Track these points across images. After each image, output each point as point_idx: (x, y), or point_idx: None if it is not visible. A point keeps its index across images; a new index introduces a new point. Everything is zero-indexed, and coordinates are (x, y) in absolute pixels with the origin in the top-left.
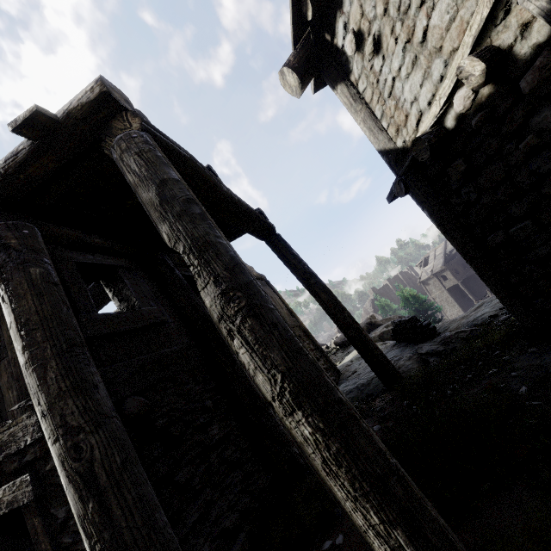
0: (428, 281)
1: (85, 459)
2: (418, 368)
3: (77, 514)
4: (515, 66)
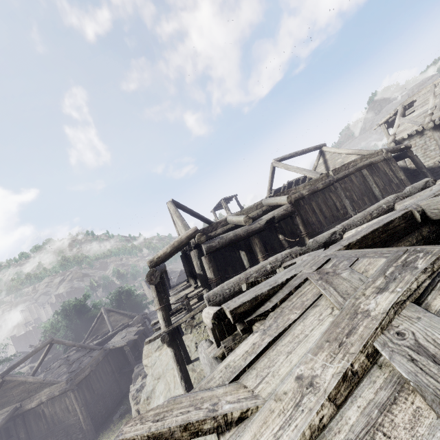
0: None
1: None
2: None
3: None
4: None
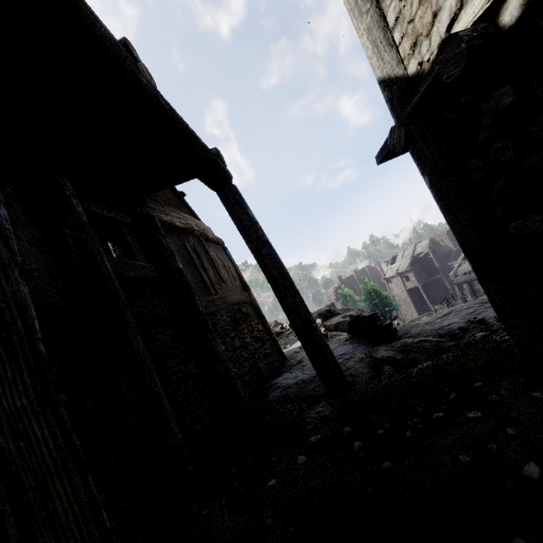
0: (392, 279)
1: None
2: (369, 374)
3: None
4: None
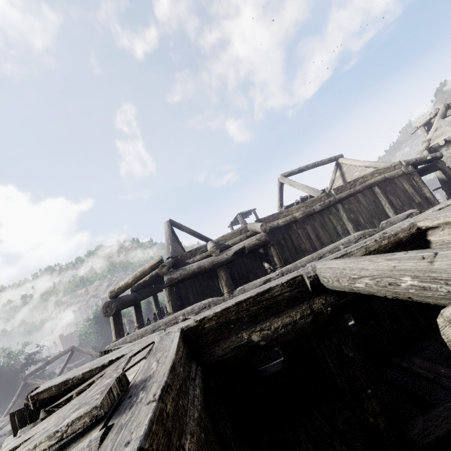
0: None
1: None
2: None
3: None
4: None
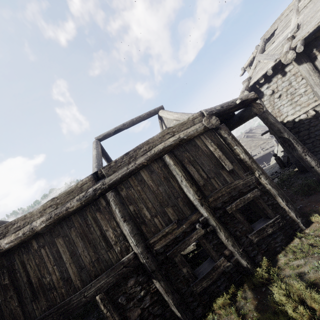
0: None
1: (274, 183)
2: None
3: (277, 194)
4: (318, 114)
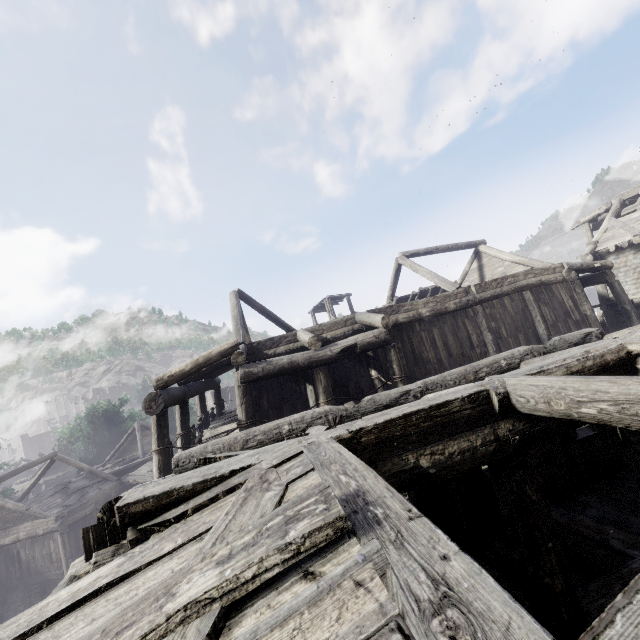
0: None
1: None
2: None
3: None
4: None
